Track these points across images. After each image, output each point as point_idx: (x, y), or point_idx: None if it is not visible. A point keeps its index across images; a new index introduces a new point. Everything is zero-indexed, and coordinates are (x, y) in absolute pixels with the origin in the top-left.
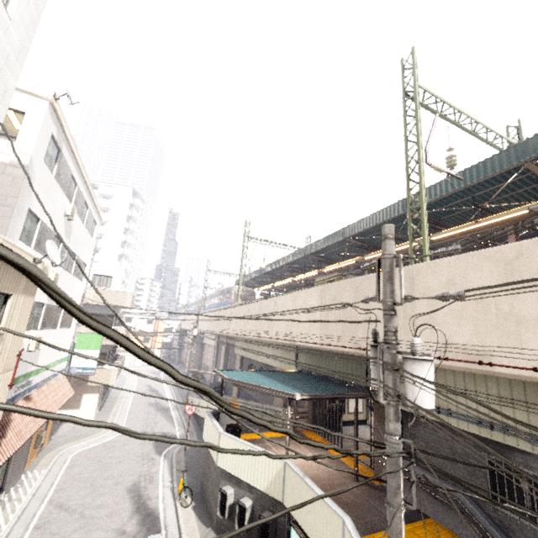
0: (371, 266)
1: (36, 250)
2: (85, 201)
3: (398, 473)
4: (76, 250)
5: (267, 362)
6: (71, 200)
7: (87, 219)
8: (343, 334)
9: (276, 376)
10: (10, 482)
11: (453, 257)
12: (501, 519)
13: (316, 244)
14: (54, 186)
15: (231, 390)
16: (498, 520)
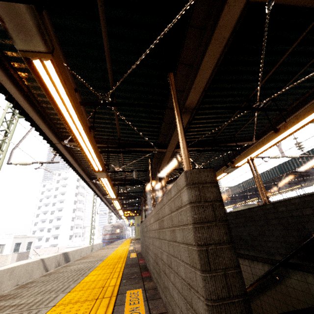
0: None
1: None
2: None
3: None
4: None
5: None
6: None
7: None
8: None
9: None
10: None
11: None
12: None
13: None
14: None
15: None
16: None
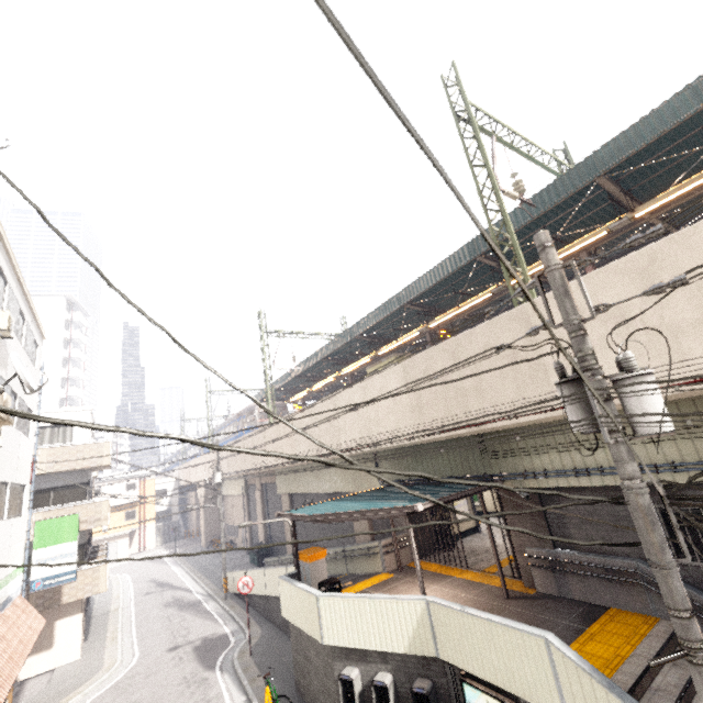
0: (529, 288)
1: None
2: (19, 309)
3: (656, 524)
4: (17, 387)
5: (334, 490)
6: (0, 307)
7: (25, 338)
8: (449, 413)
9: (364, 497)
10: None
11: (574, 282)
12: (692, 575)
13: (364, 321)
14: None
15: (283, 547)
16: (690, 577)
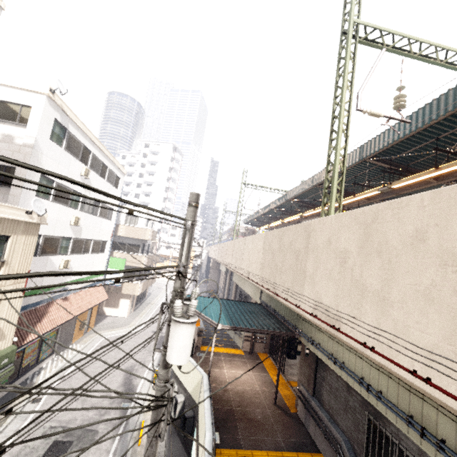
0: None
1: (55, 202)
2: (103, 163)
3: (155, 410)
4: (100, 199)
5: (247, 292)
6: (87, 164)
7: (107, 176)
8: (269, 278)
9: (232, 305)
10: (59, 348)
11: (334, 215)
12: None
13: (294, 190)
14: (65, 156)
15: None
16: None
